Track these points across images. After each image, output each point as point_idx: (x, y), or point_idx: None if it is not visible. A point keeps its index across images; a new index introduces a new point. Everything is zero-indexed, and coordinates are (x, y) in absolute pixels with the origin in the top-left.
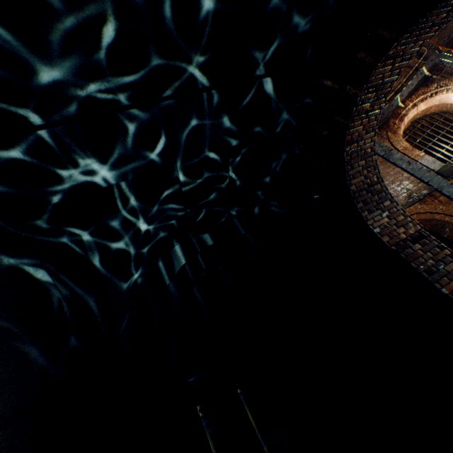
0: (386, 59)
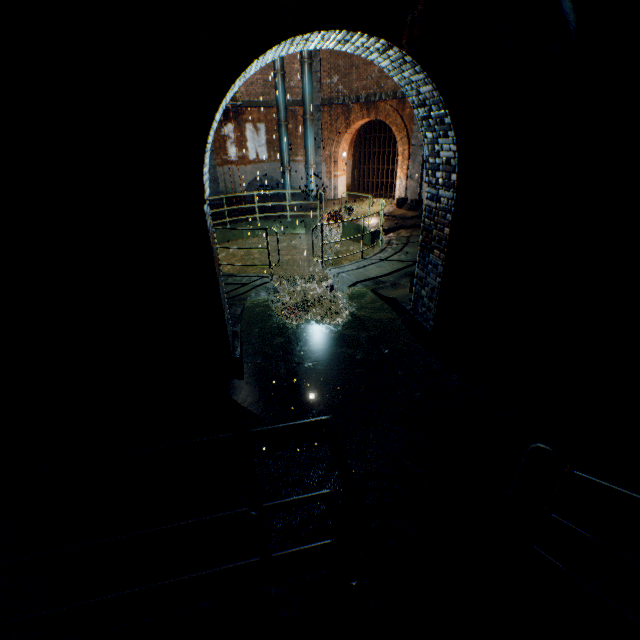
0: (389, 47)
